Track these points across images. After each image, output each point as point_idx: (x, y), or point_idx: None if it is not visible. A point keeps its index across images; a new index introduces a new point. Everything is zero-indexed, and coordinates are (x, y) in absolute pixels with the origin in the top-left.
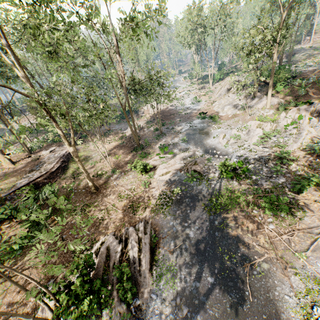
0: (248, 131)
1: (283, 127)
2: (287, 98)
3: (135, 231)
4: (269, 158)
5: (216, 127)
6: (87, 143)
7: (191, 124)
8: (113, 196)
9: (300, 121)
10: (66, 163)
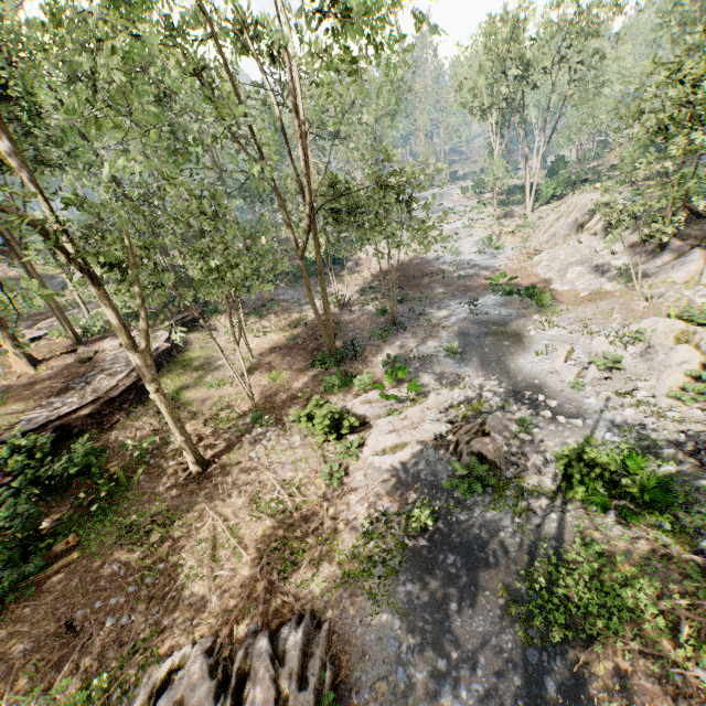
0: (647, 349)
1: None
2: None
3: (270, 667)
4: None
5: (543, 322)
6: (213, 329)
7: (475, 307)
8: (240, 496)
9: None
10: None
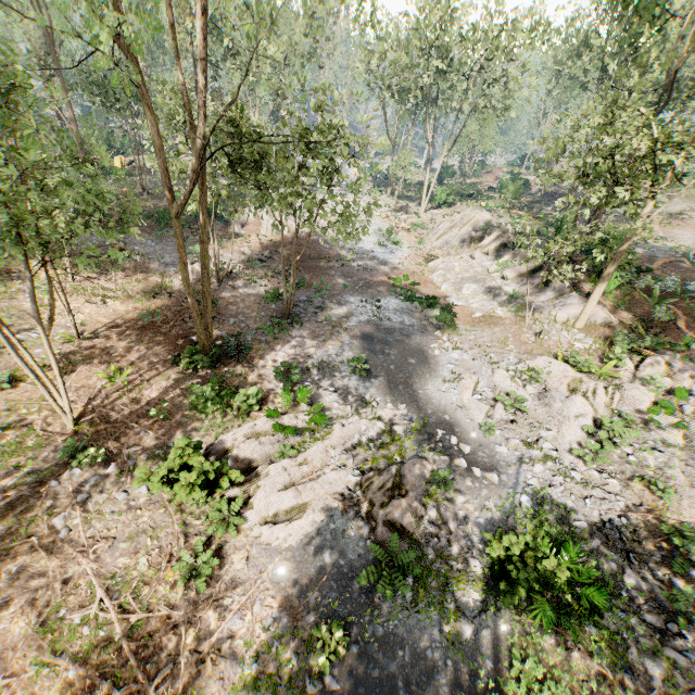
0: (545, 392)
1: (636, 407)
2: (623, 317)
3: None
4: (634, 530)
5: (445, 340)
6: (14, 279)
7: (377, 309)
8: (20, 616)
9: (683, 405)
10: None
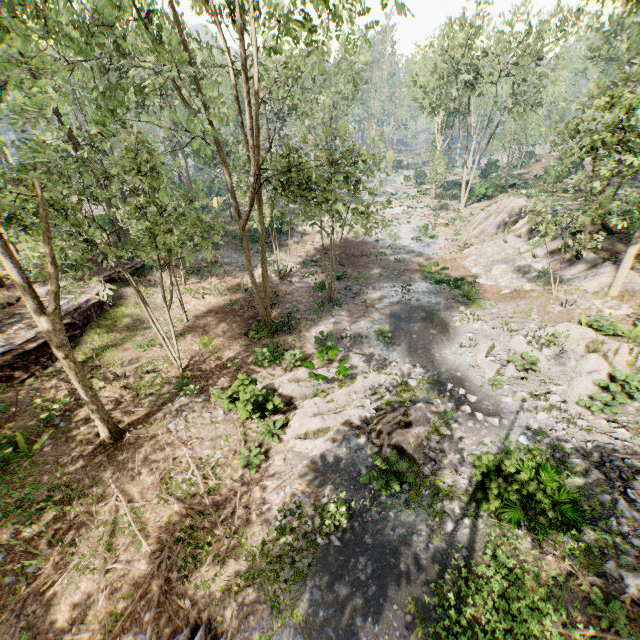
0: (561, 353)
1: None
2: None
3: None
4: (636, 471)
5: (468, 314)
6: (151, 285)
7: (407, 292)
8: (150, 473)
9: None
10: (77, 329)
